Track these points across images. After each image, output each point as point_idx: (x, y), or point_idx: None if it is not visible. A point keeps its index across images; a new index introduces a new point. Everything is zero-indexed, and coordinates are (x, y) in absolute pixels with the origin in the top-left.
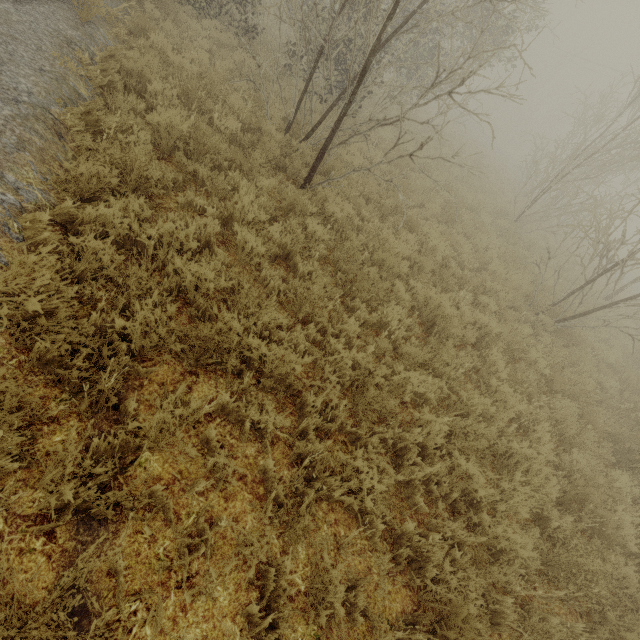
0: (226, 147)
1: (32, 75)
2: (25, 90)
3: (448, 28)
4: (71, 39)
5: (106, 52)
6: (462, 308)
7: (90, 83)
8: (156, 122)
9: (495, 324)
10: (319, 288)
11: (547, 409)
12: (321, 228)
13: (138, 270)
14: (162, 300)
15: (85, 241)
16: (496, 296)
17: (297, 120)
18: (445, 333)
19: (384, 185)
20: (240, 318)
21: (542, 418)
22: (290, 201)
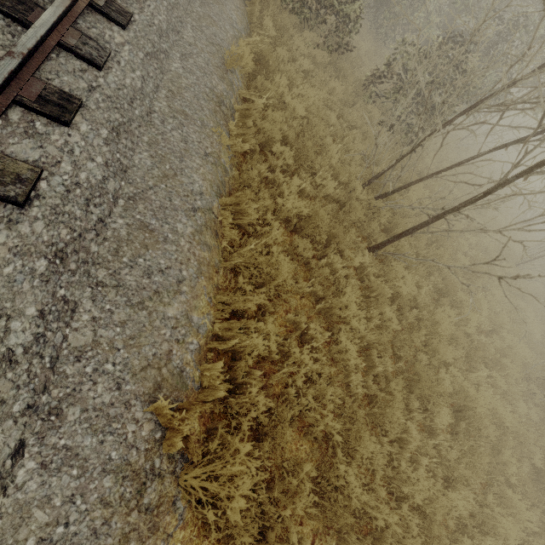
0: (327, 217)
1: (200, 166)
2: (198, 191)
3: (517, 64)
4: (220, 97)
5: (243, 106)
6: (484, 394)
7: (230, 148)
8: (283, 202)
9: (510, 419)
10: (401, 410)
11: (538, 512)
12: (396, 320)
13: (263, 380)
14: (292, 438)
15: (241, 377)
16: (505, 371)
17: (368, 156)
18: (470, 425)
19: (429, 235)
20: (343, 448)
21: (533, 520)
22: (375, 289)
